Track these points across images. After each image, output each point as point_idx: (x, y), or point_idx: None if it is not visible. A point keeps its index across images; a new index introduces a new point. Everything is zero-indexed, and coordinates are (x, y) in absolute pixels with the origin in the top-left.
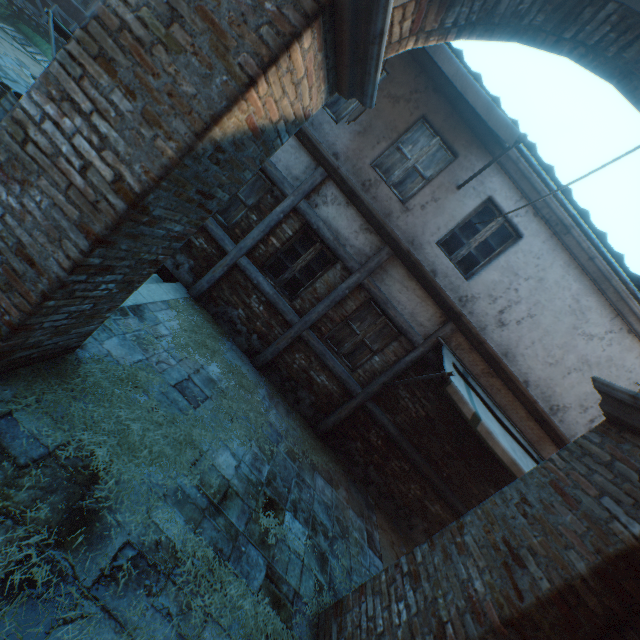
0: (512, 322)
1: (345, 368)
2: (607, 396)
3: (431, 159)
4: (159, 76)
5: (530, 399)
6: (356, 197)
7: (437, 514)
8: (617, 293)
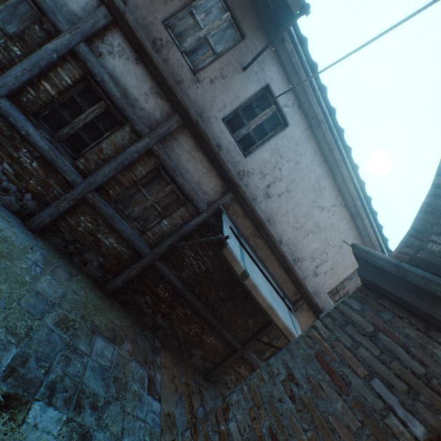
0: (275, 195)
1: (135, 231)
2: (366, 262)
3: (222, 35)
4: None
5: (282, 254)
6: (146, 54)
7: (212, 344)
8: (342, 178)
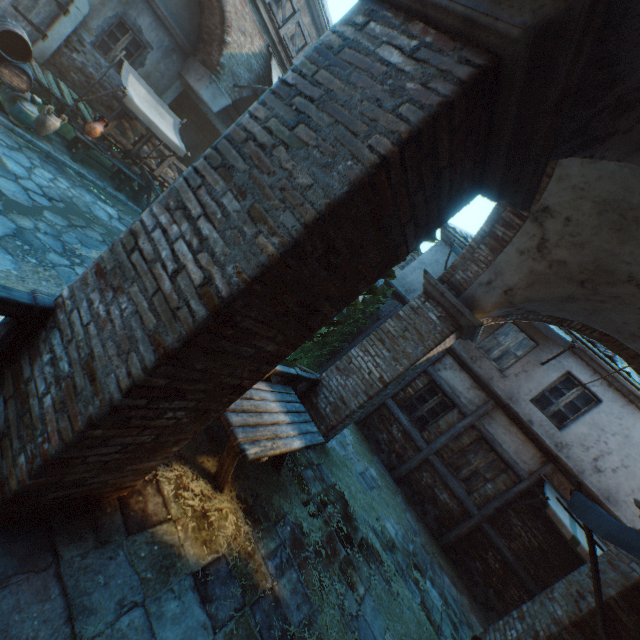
0: (607, 469)
1: (463, 490)
2: None
3: (519, 344)
4: (399, 346)
5: None
6: (466, 366)
7: None
8: None
